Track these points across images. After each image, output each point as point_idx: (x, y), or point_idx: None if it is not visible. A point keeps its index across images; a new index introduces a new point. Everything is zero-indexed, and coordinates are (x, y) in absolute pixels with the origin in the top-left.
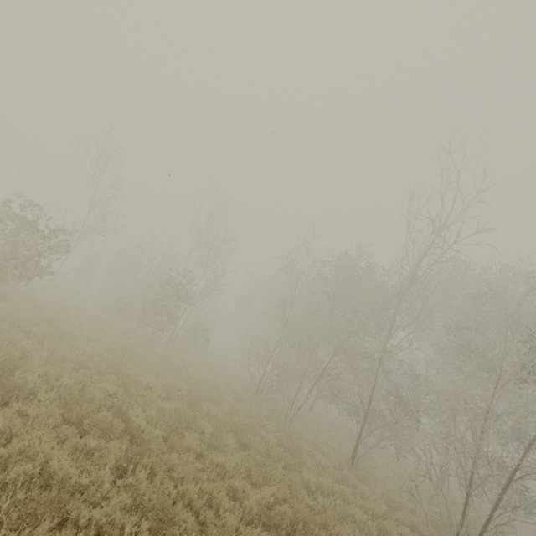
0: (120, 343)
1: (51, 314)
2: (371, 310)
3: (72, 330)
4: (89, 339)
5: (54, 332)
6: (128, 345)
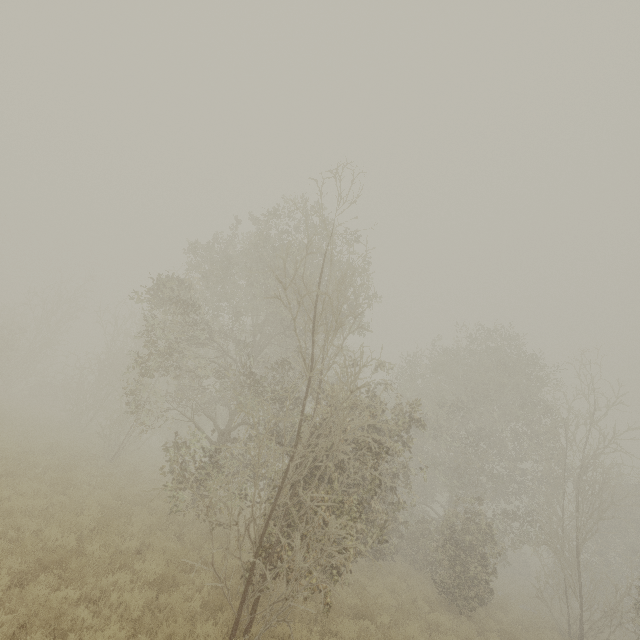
0: None
1: None
2: None
3: None
4: None
5: None
6: None
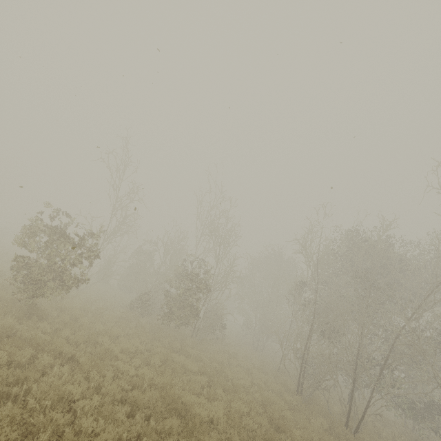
0: (159, 354)
1: (87, 325)
2: (428, 291)
3: (112, 346)
4: (127, 352)
5: (95, 353)
6: (165, 352)
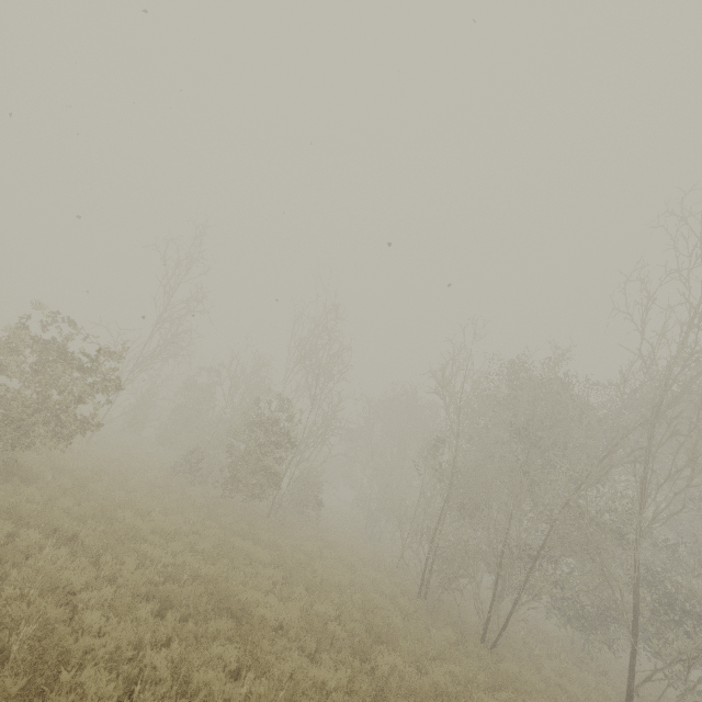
0: (212, 536)
1: (101, 493)
2: (604, 450)
3: (138, 523)
4: (163, 533)
5: (112, 532)
6: (222, 535)
